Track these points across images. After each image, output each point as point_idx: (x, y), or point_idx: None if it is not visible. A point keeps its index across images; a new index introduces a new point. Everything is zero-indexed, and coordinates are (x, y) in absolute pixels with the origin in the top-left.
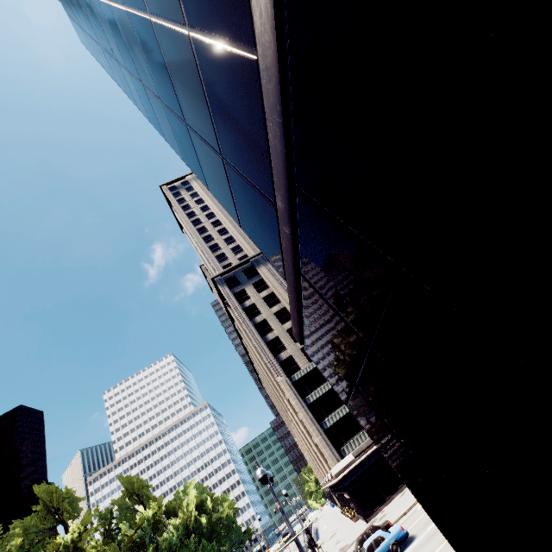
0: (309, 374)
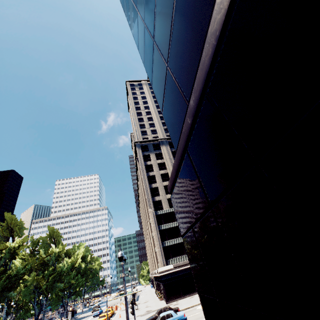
0: (166, 214)
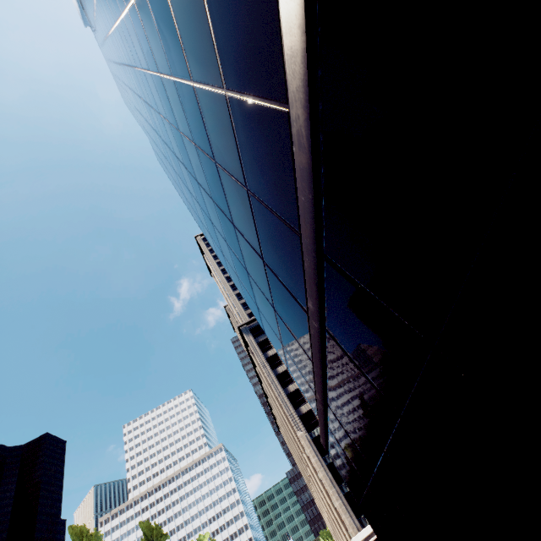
0: None
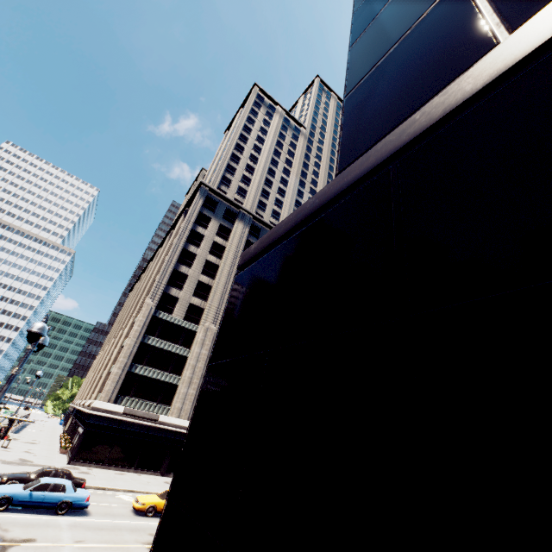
0: (172, 325)
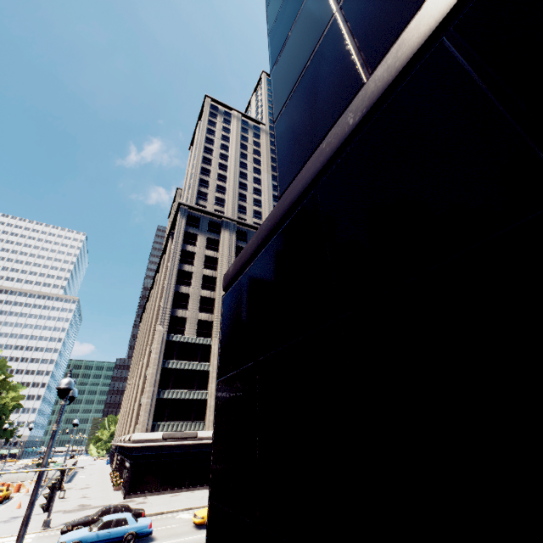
0: (187, 344)
